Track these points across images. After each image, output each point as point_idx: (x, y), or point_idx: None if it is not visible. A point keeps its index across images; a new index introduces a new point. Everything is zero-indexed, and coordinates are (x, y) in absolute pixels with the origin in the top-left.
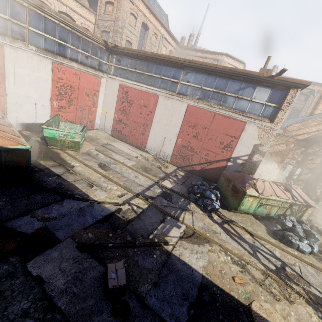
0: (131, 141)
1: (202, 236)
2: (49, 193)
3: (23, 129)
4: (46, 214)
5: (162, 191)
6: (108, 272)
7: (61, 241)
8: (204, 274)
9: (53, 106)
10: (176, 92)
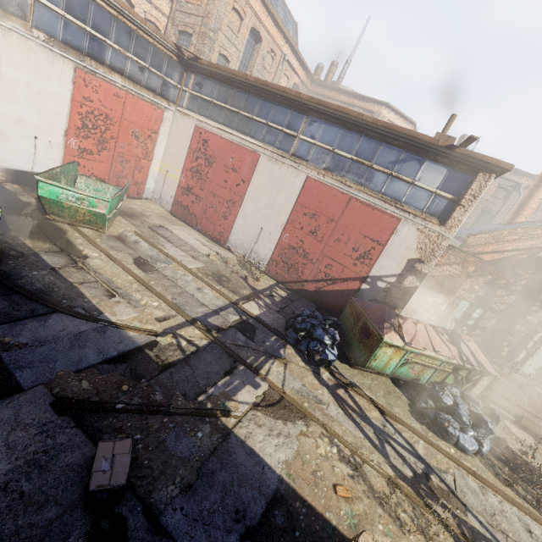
0: (204, 227)
1: (294, 406)
2: (26, 300)
3: (8, 180)
4: (9, 337)
5: (241, 319)
6: (96, 458)
7: (23, 389)
8: (284, 476)
9: (68, 146)
10: (291, 153)
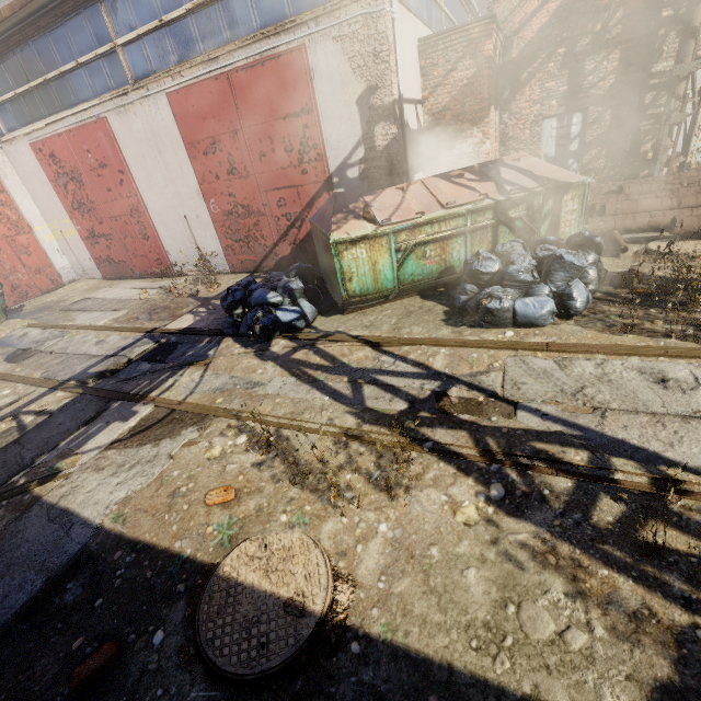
0: (140, 267)
1: (190, 412)
2: None
3: None
4: None
5: (158, 345)
6: None
7: None
8: (107, 523)
9: None
10: (130, 80)
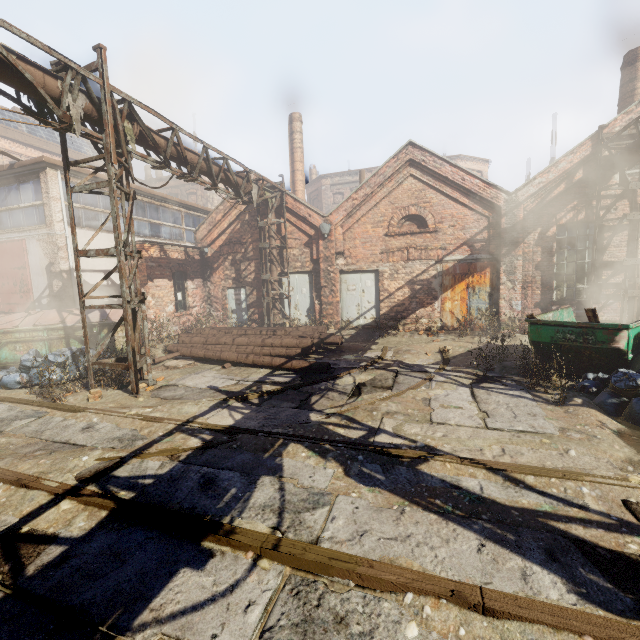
0: None
1: None
2: None
3: None
4: None
5: None
6: None
7: None
8: None
9: None
10: None
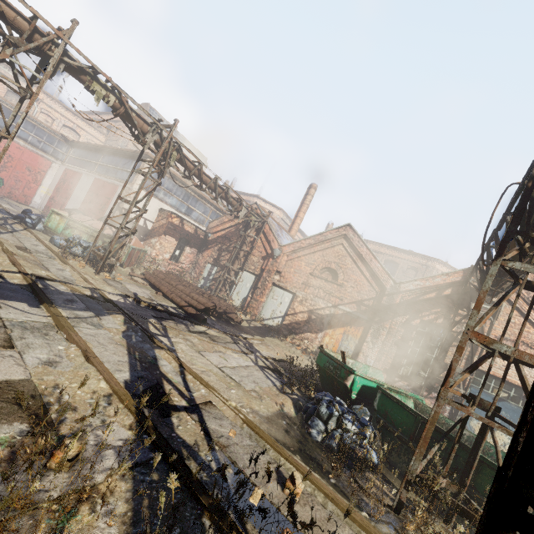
0: None
1: None
2: None
3: None
4: None
5: None
6: None
7: None
8: None
9: None
10: (95, 171)
